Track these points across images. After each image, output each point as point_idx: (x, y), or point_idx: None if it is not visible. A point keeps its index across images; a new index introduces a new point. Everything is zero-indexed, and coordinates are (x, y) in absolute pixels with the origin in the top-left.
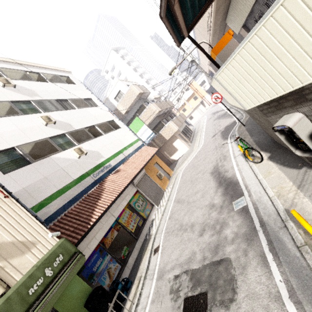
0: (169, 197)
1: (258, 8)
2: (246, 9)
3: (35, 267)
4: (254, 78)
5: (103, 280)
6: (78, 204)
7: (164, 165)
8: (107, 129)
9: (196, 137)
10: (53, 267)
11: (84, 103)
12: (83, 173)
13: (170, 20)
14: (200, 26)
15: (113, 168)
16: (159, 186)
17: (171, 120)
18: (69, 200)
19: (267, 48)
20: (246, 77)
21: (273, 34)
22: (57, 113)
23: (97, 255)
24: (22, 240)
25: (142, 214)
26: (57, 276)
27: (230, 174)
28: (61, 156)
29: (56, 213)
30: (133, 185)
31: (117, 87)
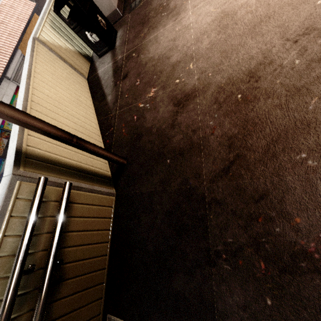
0: None
1: None
2: None
3: None
4: None
5: None
6: None
7: None
8: None
9: None
10: None
11: None
12: None
13: None
14: None
15: None
16: None
17: None
18: None
19: None
20: None
21: None
22: None
23: None
24: None
25: None
26: None
27: None
28: None
29: None
30: (8, 79)
31: None
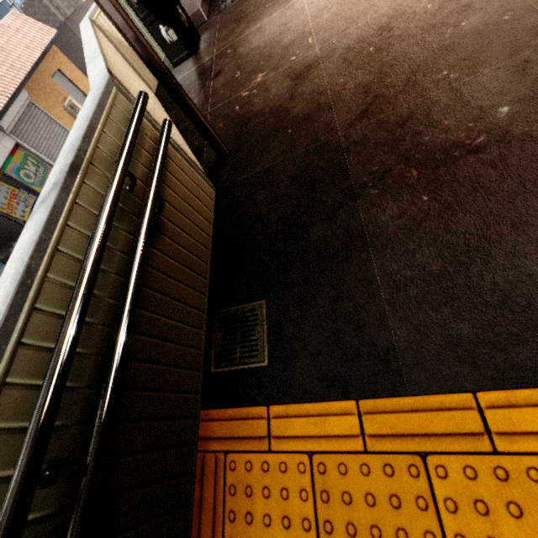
0: None
1: None
2: None
3: None
4: None
5: None
6: None
7: (81, 79)
8: None
9: None
10: None
11: None
12: None
13: None
14: None
15: None
16: None
17: None
18: None
19: None
20: None
21: None
22: None
23: None
24: None
25: (39, 191)
26: None
27: None
28: None
29: None
30: (3, 131)
31: None
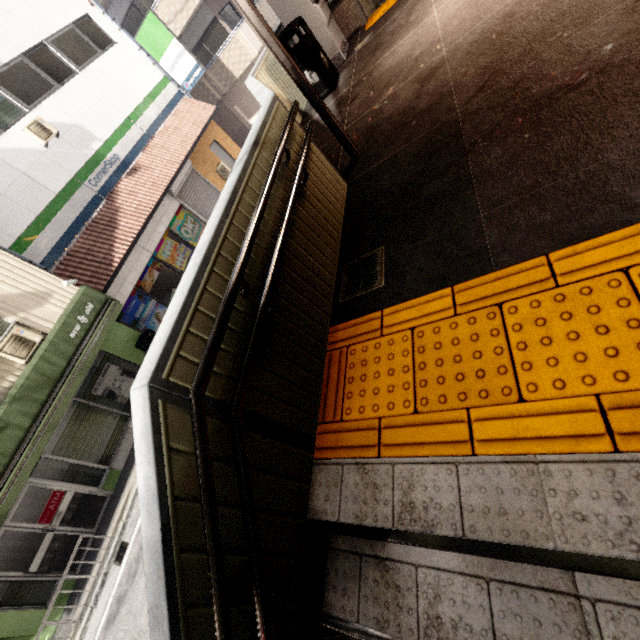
0: None
1: None
2: None
3: (65, 316)
4: None
5: (152, 325)
6: (82, 237)
7: (231, 146)
8: (83, 54)
9: None
10: (86, 316)
11: None
12: (68, 179)
13: None
14: None
15: (125, 163)
16: None
17: None
18: (64, 231)
19: None
20: None
21: None
22: None
23: (136, 301)
24: (30, 291)
25: (194, 245)
26: (94, 323)
27: None
28: (7, 144)
29: (54, 253)
30: (172, 195)
31: None
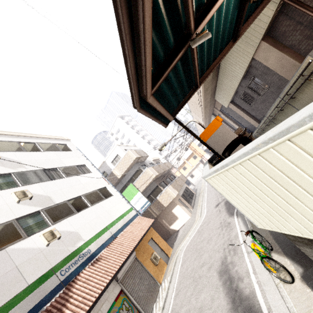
0: (165, 300)
1: (241, 89)
2: (231, 90)
3: None
4: (266, 201)
5: None
6: None
7: (161, 241)
8: (96, 199)
9: (197, 201)
10: None
11: (76, 170)
12: (47, 270)
13: (148, 109)
14: (192, 101)
15: (93, 255)
16: (153, 278)
17: (170, 182)
18: None
19: (286, 177)
20: (251, 195)
21: (297, 164)
22: (39, 185)
23: None
24: None
25: None
26: None
27: (246, 287)
28: (23, 245)
29: None
30: (117, 280)
31: (115, 151)
